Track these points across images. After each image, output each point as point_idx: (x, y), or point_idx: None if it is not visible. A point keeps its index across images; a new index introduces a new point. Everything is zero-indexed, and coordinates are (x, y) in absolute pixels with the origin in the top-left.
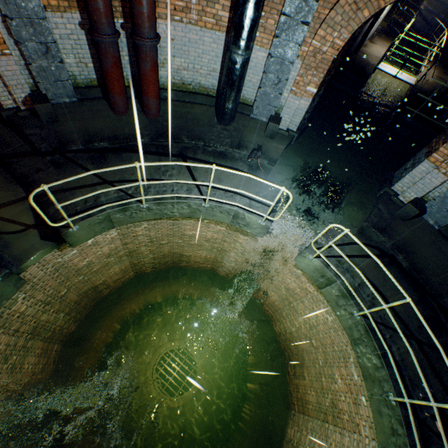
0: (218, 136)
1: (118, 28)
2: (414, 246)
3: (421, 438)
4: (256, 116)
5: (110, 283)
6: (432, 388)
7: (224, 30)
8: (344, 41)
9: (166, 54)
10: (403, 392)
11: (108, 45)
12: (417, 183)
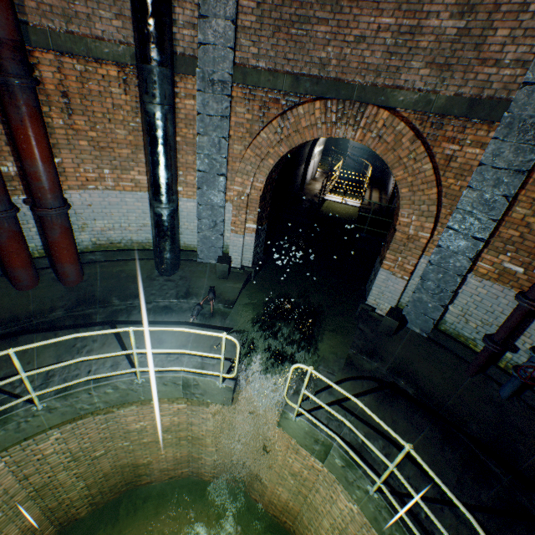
0: (160, 288)
1: (20, 203)
2: (412, 364)
3: None
4: (204, 260)
5: None
6: None
7: (146, 190)
8: (262, 183)
9: (85, 219)
10: None
11: (2, 220)
12: (384, 292)
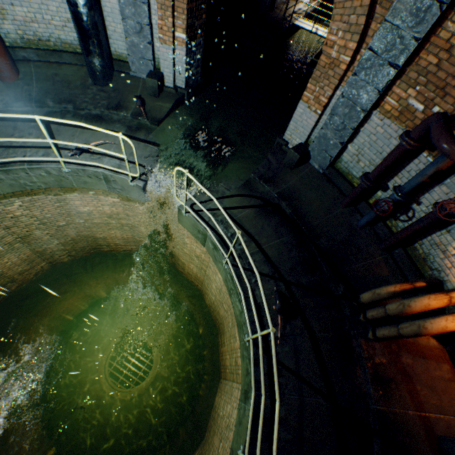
0: (93, 98)
1: None
2: (300, 193)
3: (268, 373)
4: (137, 74)
5: (13, 275)
6: (292, 324)
7: None
8: None
9: (1, 2)
10: (249, 330)
11: None
12: (298, 127)
